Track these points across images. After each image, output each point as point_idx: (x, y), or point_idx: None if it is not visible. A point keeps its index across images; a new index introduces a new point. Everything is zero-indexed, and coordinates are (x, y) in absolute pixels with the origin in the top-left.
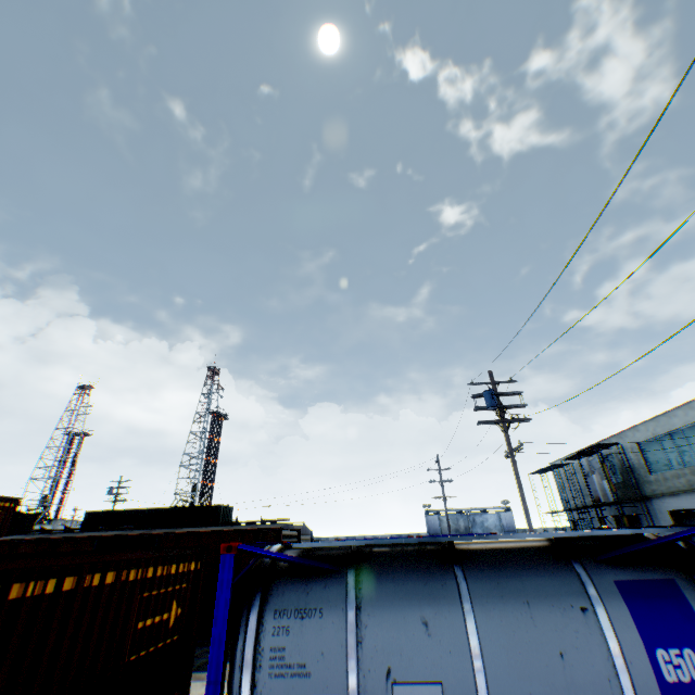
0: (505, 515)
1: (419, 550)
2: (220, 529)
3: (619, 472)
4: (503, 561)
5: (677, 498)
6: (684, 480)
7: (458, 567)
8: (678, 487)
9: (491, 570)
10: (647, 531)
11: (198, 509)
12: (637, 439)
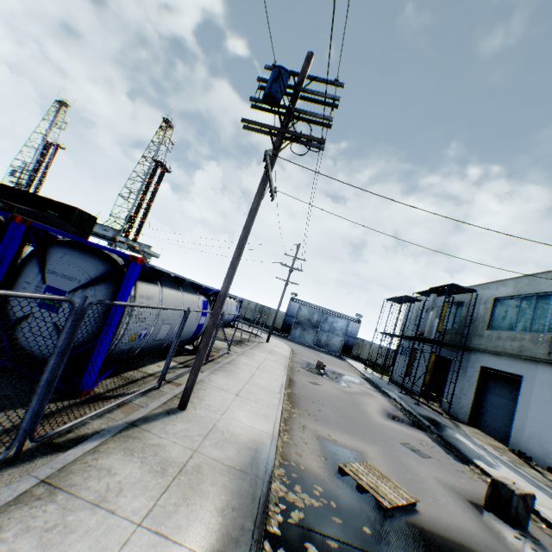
0: (353, 324)
1: None
2: None
3: (460, 320)
4: None
5: (497, 359)
6: (518, 345)
7: None
8: (506, 349)
9: None
10: None
11: (57, 204)
12: (499, 293)
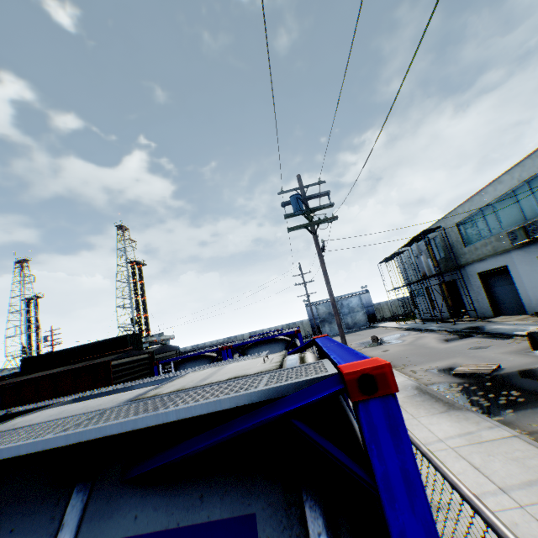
0: (364, 296)
1: None
2: (57, 371)
3: (442, 250)
4: None
5: (484, 262)
6: (490, 247)
7: None
8: (485, 253)
9: None
10: (219, 406)
11: (109, 341)
12: (456, 220)
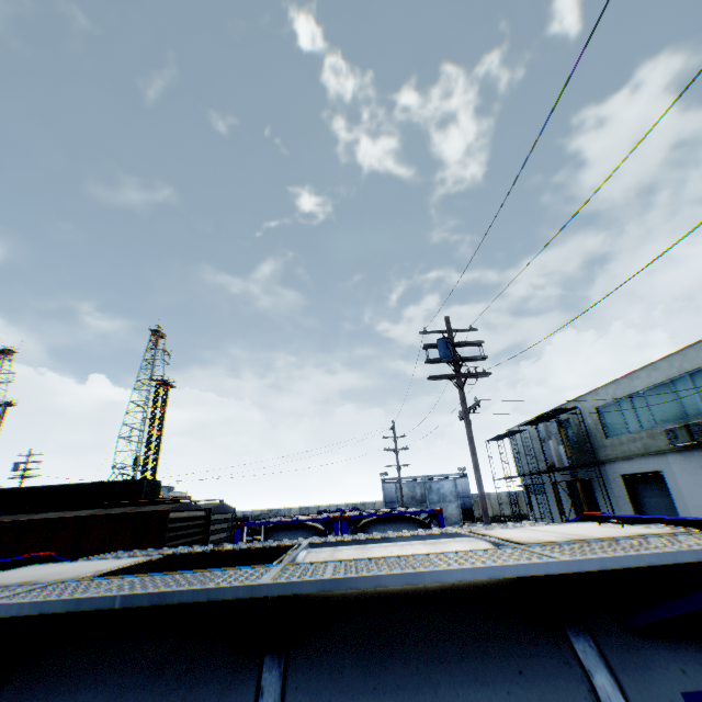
0: (461, 481)
1: (205, 603)
2: (86, 514)
3: (575, 438)
4: (396, 639)
5: (631, 463)
6: (641, 444)
7: (275, 662)
8: (633, 450)
9: (359, 670)
10: None
11: (116, 485)
12: (597, 403)
